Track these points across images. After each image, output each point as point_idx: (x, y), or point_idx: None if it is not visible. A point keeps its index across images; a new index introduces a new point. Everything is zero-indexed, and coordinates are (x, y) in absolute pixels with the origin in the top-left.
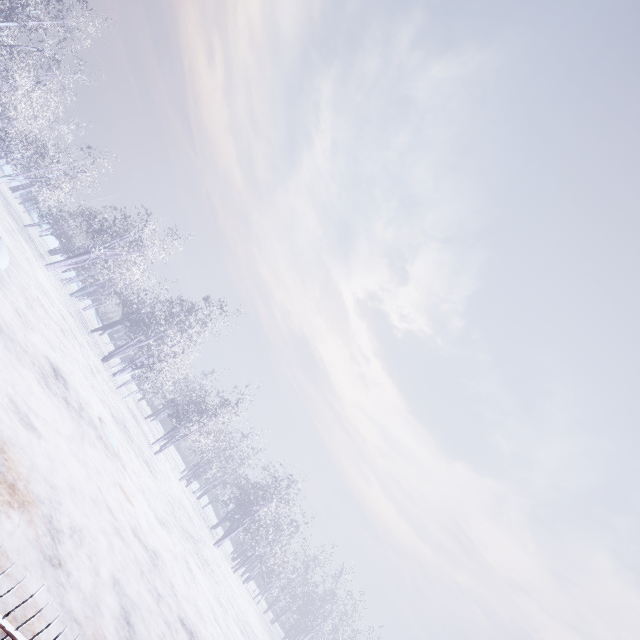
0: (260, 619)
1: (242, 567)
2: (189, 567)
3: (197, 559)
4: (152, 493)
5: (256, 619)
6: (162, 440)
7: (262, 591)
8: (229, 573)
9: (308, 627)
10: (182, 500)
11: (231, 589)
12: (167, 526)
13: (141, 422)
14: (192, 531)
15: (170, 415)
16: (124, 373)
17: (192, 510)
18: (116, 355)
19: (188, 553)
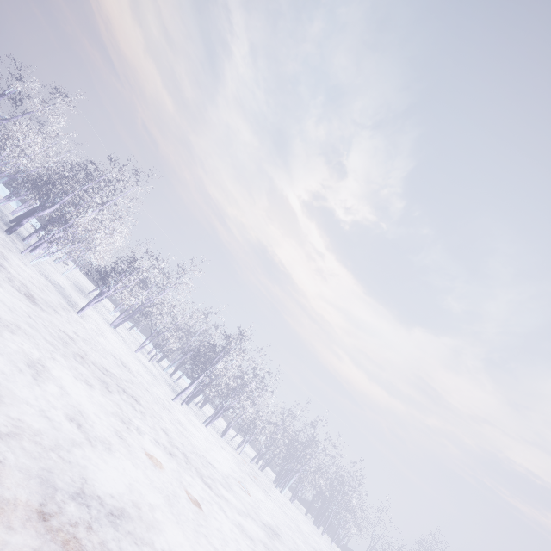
0: (239, 463)
1: (213, 421)
2: (45, 371)
3: (98, 383)
4: (0, 302)
5: (229, 460)
6: (91, 305)
7: (242, 443)
8: (194, 424)
9: (294, 469)
10: (123, 358)
11: (185, 430)
12: (11, 329)
13: (76, 298)
14: (119, 373)
15: (90, 276)
16: (41, 248)
17: (145, 372)
18: (20, 225)
19: (67, 368)
